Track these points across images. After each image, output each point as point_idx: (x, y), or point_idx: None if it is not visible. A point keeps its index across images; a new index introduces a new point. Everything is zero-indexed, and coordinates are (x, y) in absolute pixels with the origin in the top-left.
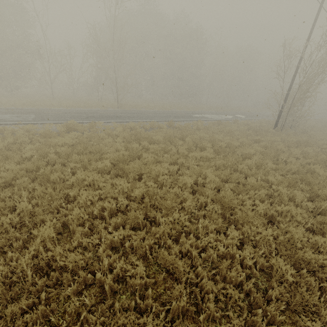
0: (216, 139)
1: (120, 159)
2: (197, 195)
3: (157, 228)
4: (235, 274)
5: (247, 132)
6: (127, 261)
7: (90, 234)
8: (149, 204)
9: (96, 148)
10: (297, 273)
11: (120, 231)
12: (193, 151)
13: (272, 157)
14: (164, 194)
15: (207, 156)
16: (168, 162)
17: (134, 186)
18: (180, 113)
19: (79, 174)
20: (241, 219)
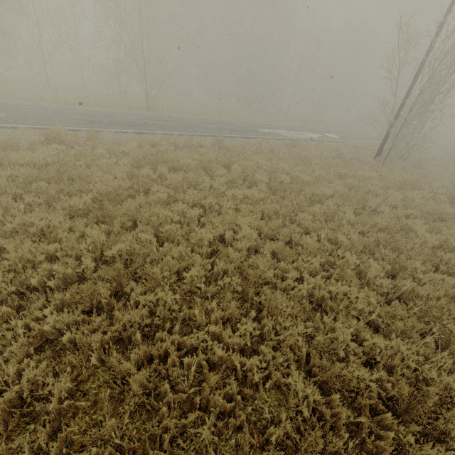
0: (280, 170)
1: (110, 193)
2: (210, 261)
3: (119, 315)
4: (220, 399)
5: (333, 161)
6: (49, 370)
7: (18, 316)
8: (122, 272)
9: (79, 173)
10: (325, 399)
11: (61, 315)
12: (238, 186)
13: (354, 203)
14: (165, 254)
15: (254, 196)
16: (190, 202)
17: (114, 240)
18: (241, 125)
19: (29, 215)
20: (267, 304)
